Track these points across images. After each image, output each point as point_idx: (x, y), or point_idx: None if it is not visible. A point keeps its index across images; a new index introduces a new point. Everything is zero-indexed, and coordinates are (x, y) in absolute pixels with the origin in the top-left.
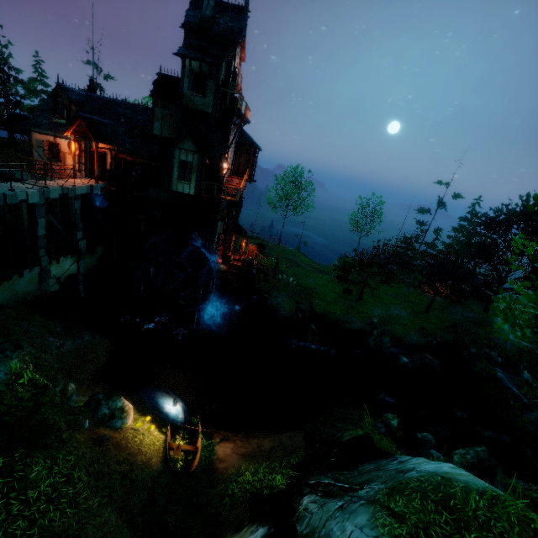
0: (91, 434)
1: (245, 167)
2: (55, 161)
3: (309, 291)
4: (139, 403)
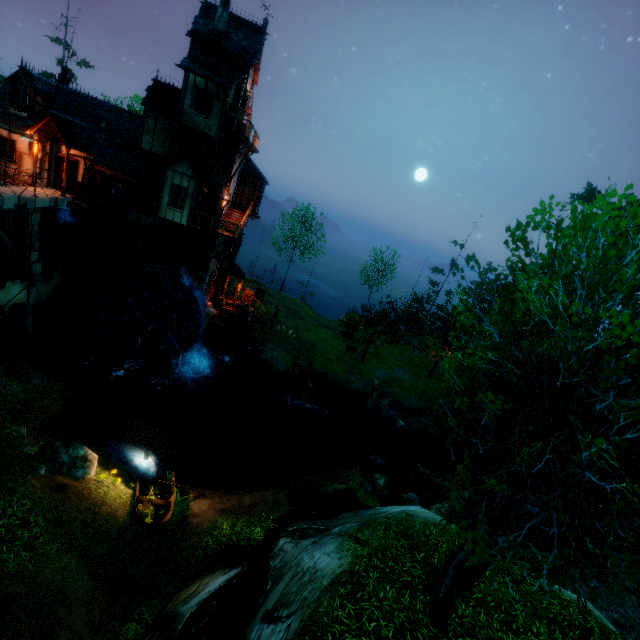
0: (48, 480)
1: (248, 201)
2: (7, 161)
3: (310, 346)
4: (102, 457)
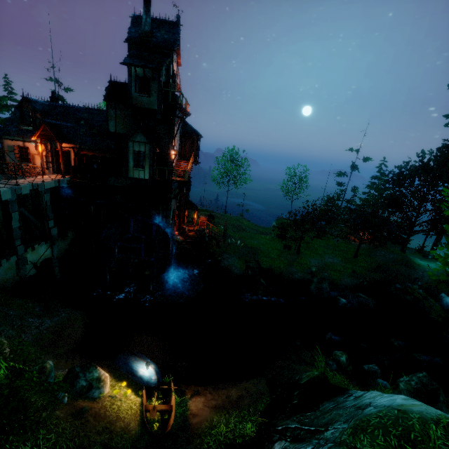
0: (70, 408)
1: (190, 152)
2: (26, 162)
3: (255, 250)
4: (115, 370)
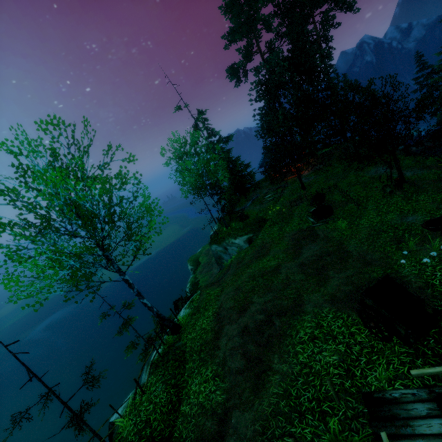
0: None
1: None
2: None
3: None
4: None
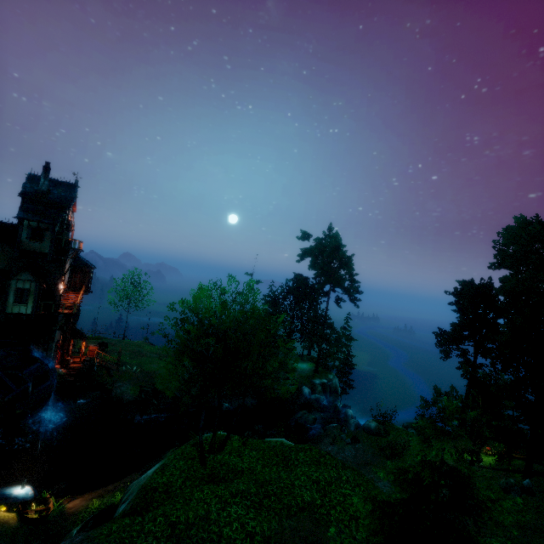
0: None
1: (81, 283)
2: None
3: (153, 374)
4: None
